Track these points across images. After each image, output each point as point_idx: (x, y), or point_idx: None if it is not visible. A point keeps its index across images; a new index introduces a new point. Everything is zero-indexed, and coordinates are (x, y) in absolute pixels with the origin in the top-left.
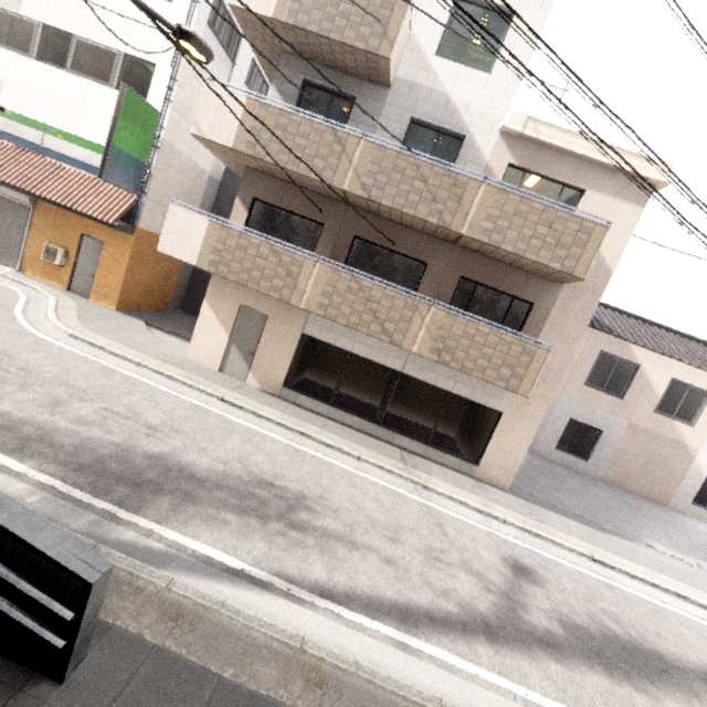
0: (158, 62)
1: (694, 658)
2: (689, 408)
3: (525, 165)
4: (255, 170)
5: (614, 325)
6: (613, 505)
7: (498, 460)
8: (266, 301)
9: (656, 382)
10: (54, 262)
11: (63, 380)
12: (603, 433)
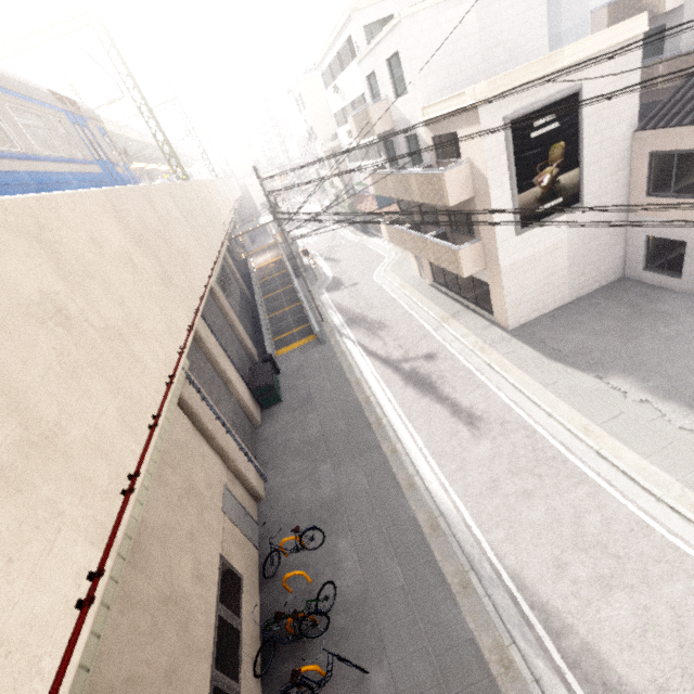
0: None
1: (453, 396)
2: None
3: (435, 134)
4: None
5: None
6: (687, 353)
7: (498, 312)
8: None
9: None
10: None
11: (365, 296)
12: None
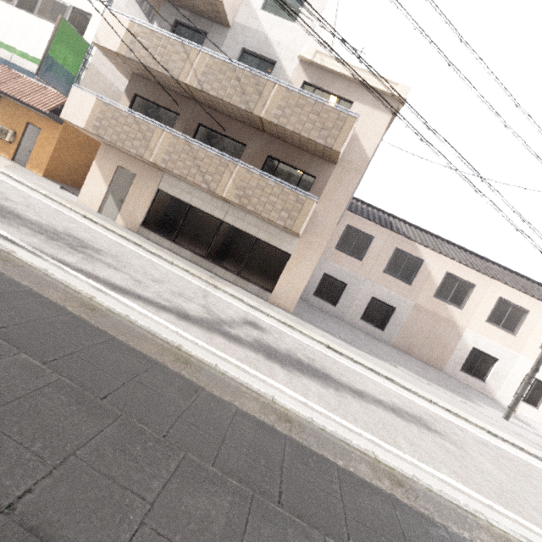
0: (94, 13)
1: (360, 388)
2: (459, 295)
3: (314, 83)
4: (138, 76)
5: (410, 233)
6: (387, 352)
7: (286, 289)
8: (136, 164)
9: (435, 274)
10: (5, 139)
11: None
12: (396, 310)
